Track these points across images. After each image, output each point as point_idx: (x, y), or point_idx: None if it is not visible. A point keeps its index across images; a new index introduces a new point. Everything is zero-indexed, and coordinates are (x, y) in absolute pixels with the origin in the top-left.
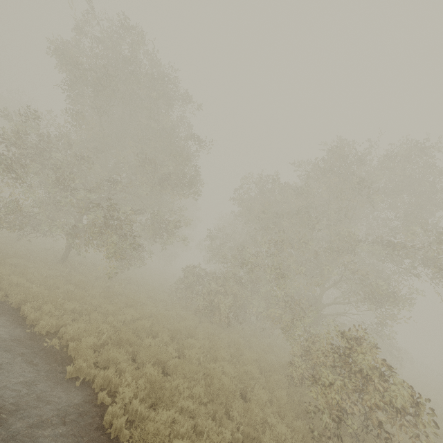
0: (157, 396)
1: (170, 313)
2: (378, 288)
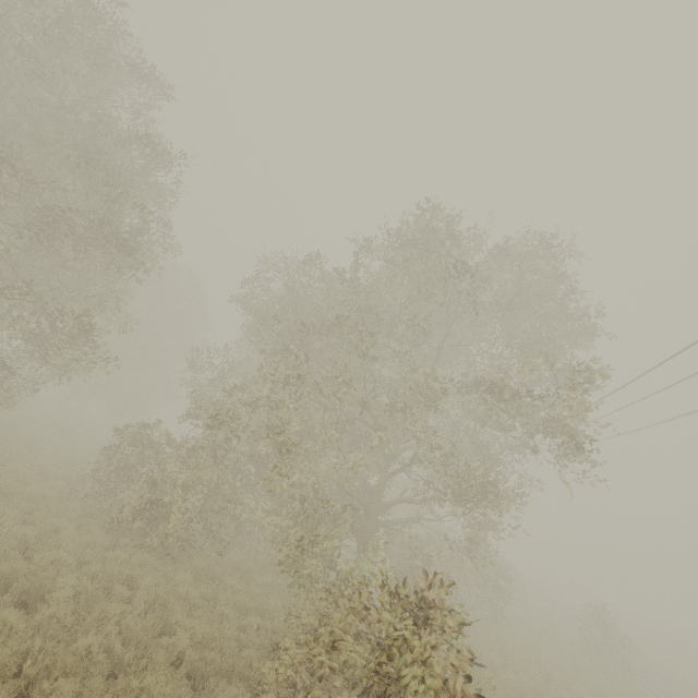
0: None
1: (20, 533)
2: (467, 476)
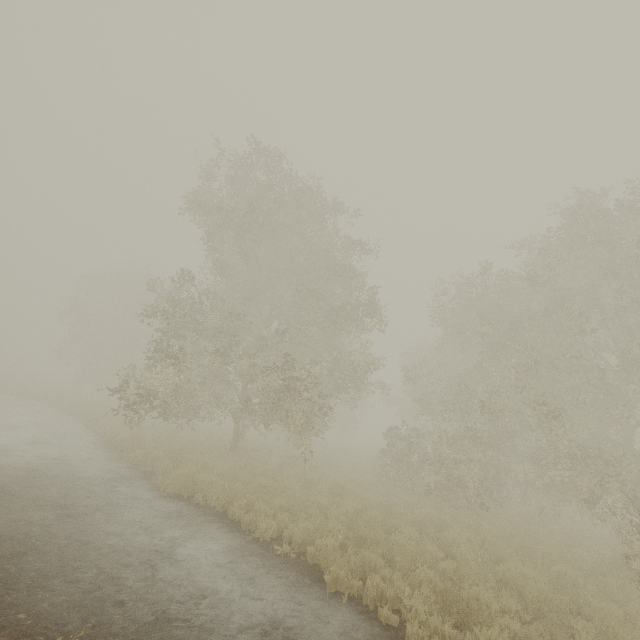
0: (460, 611)
1: (393, 500)
2: None
